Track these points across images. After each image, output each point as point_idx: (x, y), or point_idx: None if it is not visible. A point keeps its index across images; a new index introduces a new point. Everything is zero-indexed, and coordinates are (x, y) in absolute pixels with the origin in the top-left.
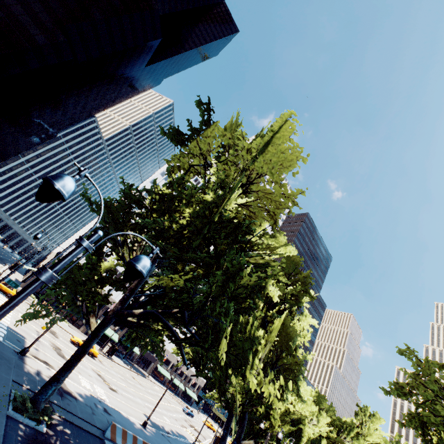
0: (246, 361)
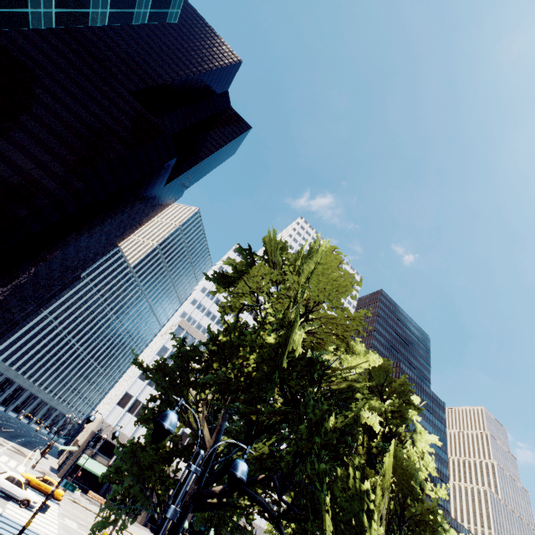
0: (362, 533)
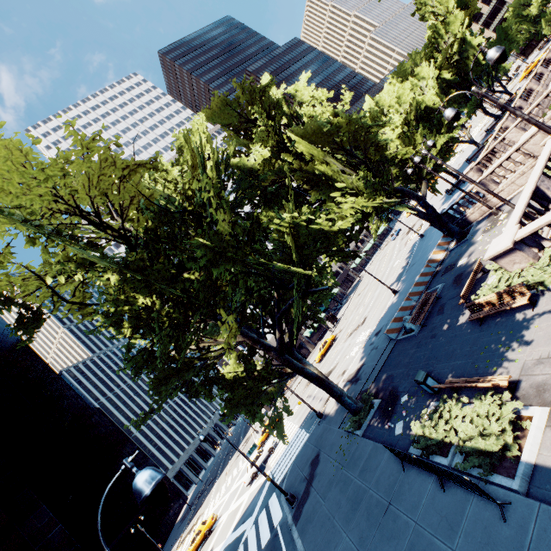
0: (321, 233)
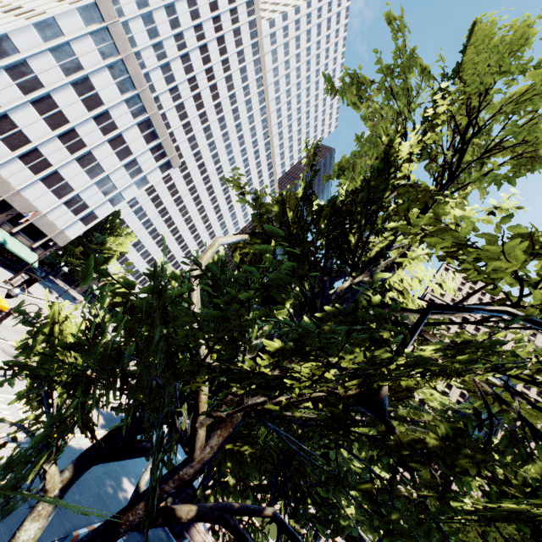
0: None
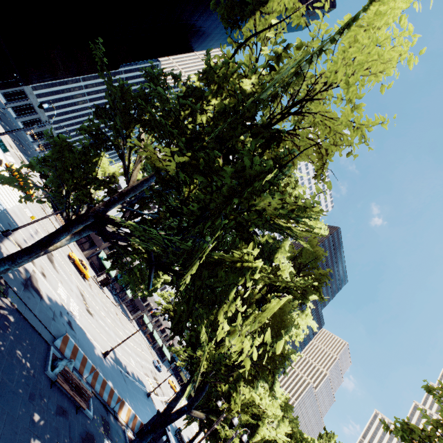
0: (223, 302)
